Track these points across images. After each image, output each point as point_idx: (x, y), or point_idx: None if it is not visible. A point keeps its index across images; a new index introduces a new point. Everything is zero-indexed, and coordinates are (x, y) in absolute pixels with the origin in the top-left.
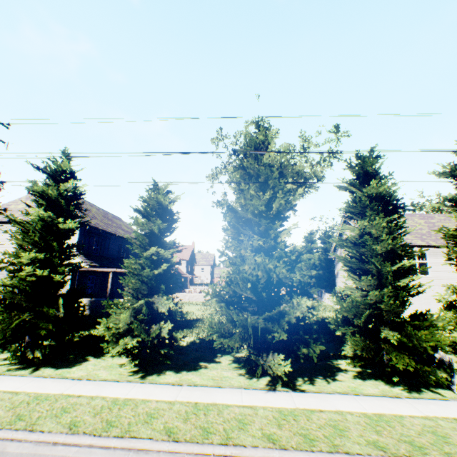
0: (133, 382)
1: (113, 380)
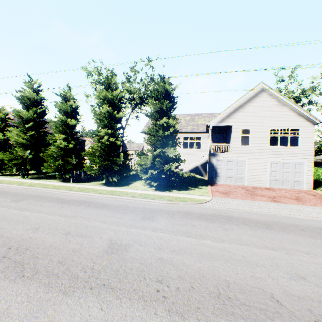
0: None
1: None
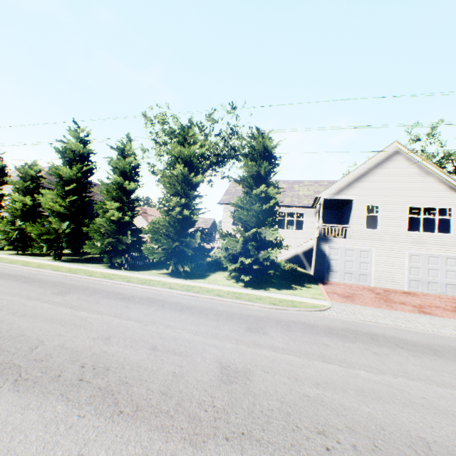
0: None
1: None
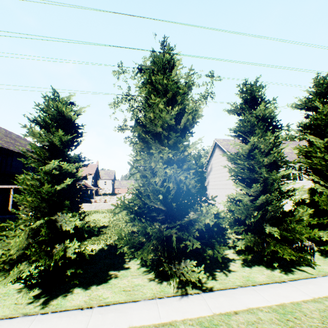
0: (32, 315)
1: (4, 317)
